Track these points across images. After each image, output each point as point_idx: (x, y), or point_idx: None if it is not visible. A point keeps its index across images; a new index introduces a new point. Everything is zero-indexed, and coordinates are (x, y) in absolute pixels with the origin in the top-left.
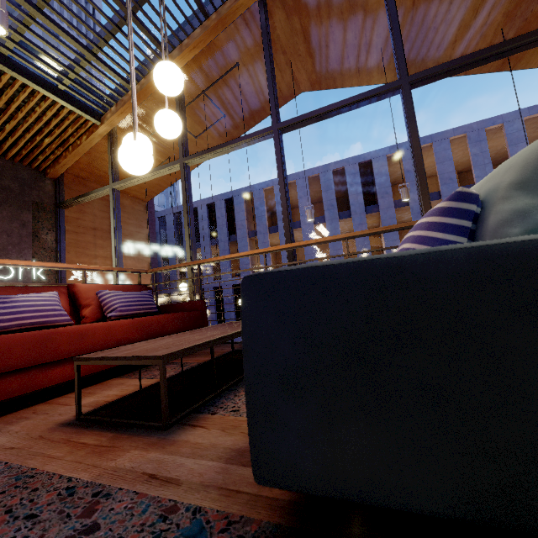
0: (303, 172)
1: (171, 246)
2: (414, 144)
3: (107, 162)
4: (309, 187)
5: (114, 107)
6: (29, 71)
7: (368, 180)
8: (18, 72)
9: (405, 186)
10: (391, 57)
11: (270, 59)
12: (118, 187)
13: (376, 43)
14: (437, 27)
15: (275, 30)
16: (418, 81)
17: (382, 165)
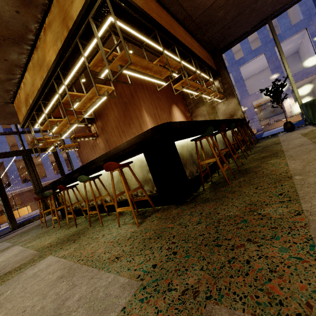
0: None
1: None
2: None
3: None
4: None
5: None
6: None
7: None
8: None
9: (4, 126)
10: None
11: None
12: None
13: None
14: None
15: None
16: None
17: None
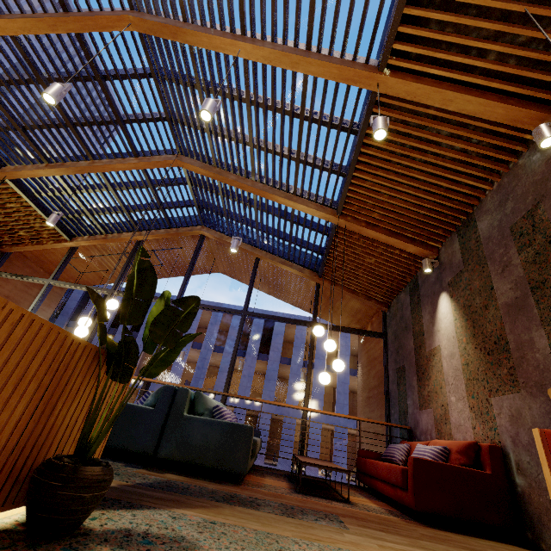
0: (222, 304)
1: (62, 317)
2: (235, 345)
3: (56, 256)
4: (224, 317)
5: (87, 237)
6: (45, 206)
7: (272, 331)
8: (37, 205)
9: None
10: (266, 284)
11: (192, 265)
12: (55, 284)
13: (259, 275)
14: (285, 285)
15: (209, 244)
16: (250, 315)
17: (282, 325)
